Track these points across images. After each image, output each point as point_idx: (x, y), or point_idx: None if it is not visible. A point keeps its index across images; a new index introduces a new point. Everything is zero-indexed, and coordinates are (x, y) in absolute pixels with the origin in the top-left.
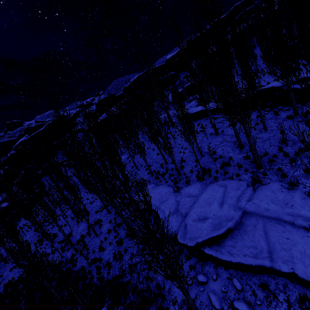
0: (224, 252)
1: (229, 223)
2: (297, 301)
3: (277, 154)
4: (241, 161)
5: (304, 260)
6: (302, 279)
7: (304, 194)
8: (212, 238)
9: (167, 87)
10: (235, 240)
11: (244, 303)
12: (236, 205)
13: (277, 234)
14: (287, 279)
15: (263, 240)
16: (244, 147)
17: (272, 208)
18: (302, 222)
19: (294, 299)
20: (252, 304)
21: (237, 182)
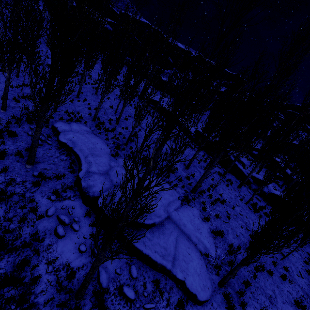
0: (140, 240)
1: (157, 219)
2: (177, 303)
3: (205, 191)
4: (182, 176)
5: (194, 276)
6: (187, 288)
7: (209, 230)
8: (137, 222)
9: (172, 67)
10: (153, 235)
11: (133, 291)
12: (166, 207)
13: (184, 247)
14: (175, 283)
15: (174, 247)
16: (188, 168)
17: (189, 226)
18: (202, 247)
19: (173, 300)
20: (139, 294)
21: (172, 190)
